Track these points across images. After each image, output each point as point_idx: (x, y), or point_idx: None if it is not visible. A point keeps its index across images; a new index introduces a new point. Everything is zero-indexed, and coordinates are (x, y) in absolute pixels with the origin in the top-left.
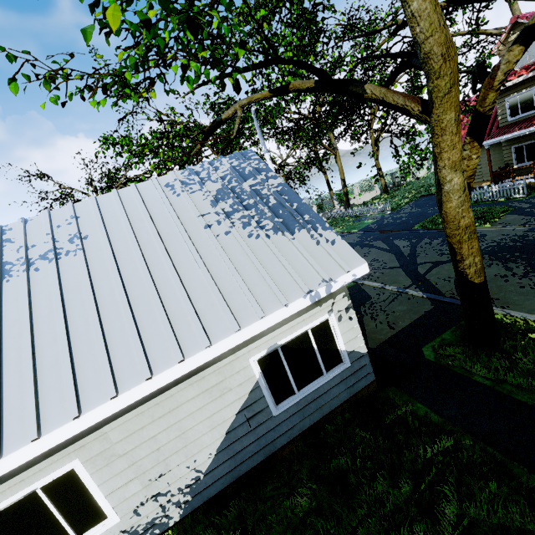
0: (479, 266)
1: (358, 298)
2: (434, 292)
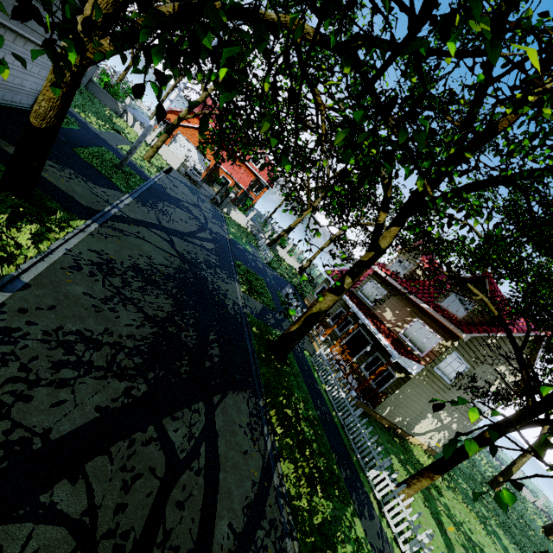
0: (42, 111)
1: (92, 178)
2: (115, 219)
